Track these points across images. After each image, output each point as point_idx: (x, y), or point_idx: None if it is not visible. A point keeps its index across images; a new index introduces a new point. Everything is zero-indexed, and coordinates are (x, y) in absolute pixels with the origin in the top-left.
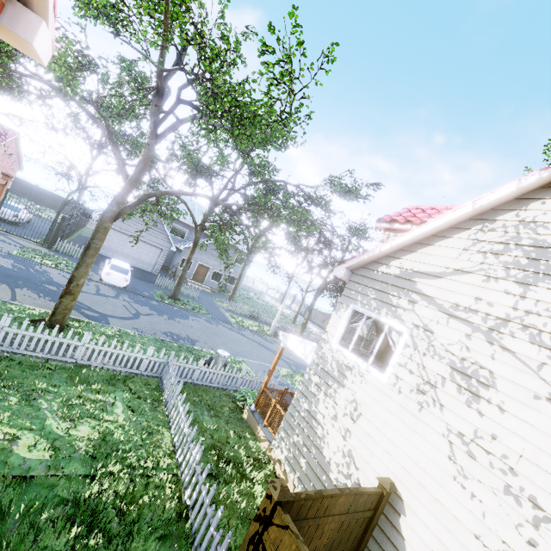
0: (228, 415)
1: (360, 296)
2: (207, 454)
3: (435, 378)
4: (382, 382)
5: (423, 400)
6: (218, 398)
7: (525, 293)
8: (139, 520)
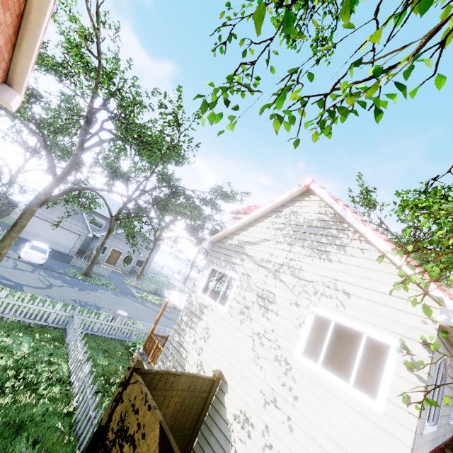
0: (120, 357)
1: (216, 259)
2: (97, 379)
3: (249, 303)
4: (223, 312)
5: (242, 318)
6: (113, 345)
7: (291, 249)
8: (33, 415)
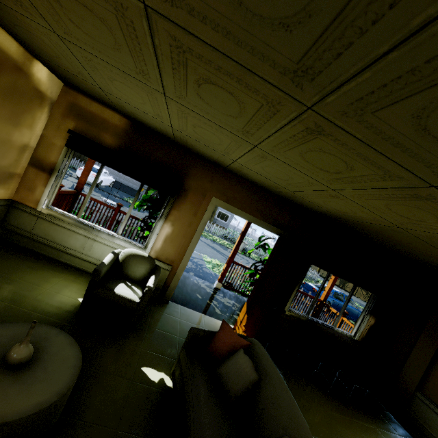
0: None
1: None
2: None
3: None
4: None
5: None
6: None
7: None
8: None
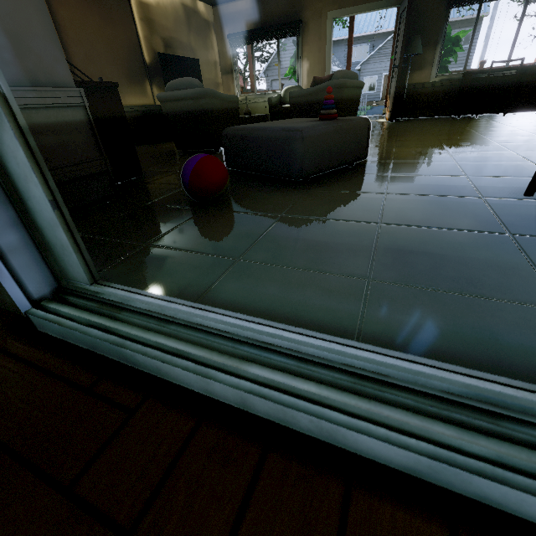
0: None
1: None
2: None
3: None
4: None
5: None
6: None
7: None
8: None
